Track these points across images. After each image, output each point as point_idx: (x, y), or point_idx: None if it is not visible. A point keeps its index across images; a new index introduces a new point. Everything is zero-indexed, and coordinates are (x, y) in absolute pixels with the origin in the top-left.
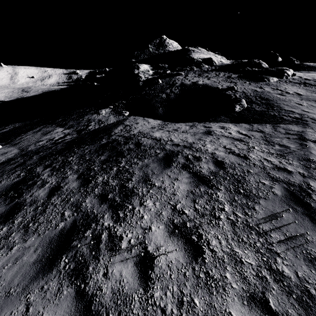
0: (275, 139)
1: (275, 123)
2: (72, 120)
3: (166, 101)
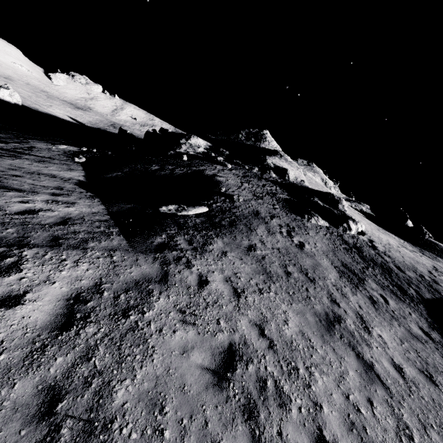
0: (10, 229)
1: (125, 233)
2: (15, 135)
3: (144, 172)
